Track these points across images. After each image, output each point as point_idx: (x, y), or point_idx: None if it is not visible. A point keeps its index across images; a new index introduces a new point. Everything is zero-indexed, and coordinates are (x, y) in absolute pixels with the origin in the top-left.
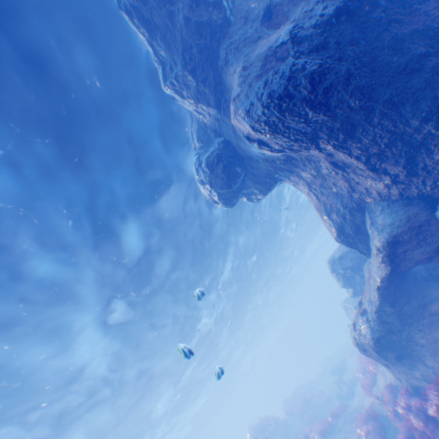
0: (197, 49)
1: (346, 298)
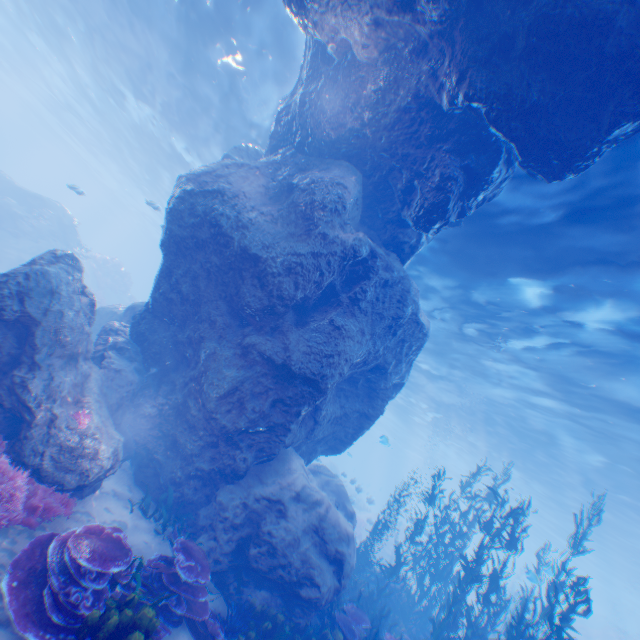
0: (287, 121)
1: None
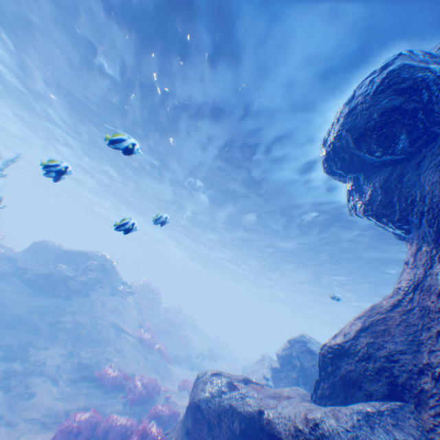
0: None
1: (271, 360)
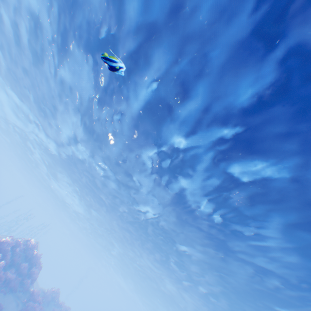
0: None
1: None
